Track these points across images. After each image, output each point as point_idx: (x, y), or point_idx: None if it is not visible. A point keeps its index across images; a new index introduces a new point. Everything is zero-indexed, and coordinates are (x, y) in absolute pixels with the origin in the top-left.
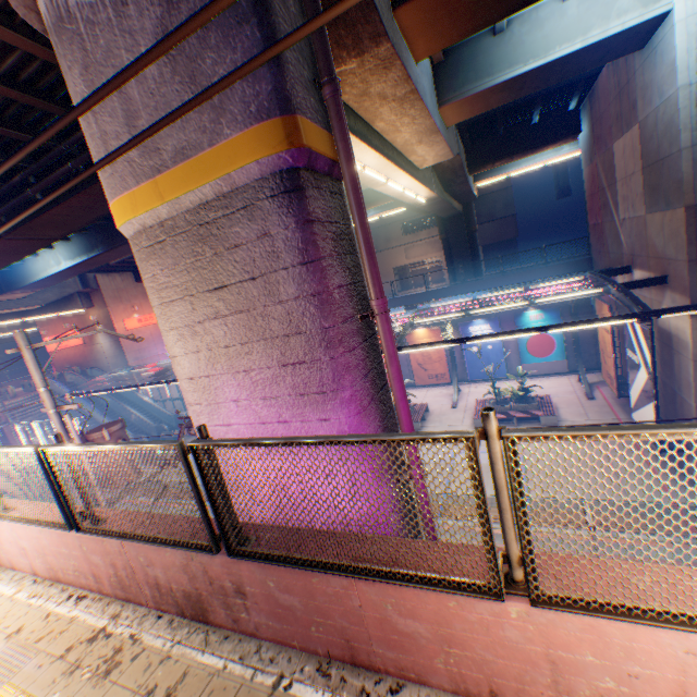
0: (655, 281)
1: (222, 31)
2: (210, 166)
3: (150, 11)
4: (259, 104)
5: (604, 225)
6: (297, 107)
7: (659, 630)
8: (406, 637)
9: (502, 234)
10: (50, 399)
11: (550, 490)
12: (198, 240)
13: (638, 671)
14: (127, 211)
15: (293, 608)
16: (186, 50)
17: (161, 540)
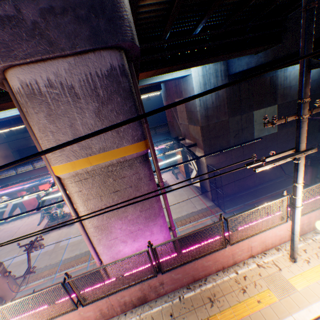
0: (194, 145)
1: (125, 116)
2: (117, 153)
3: (92, 103)
4: (138, 137)
5: (174, 123)
6: (146, 136)
7: (245, 240)
8: (207, 266)
9: None
10: None
11: (178, 214)
12: (107, 176)
13: (243, 248)
14: (69, 169)
15: (179, 277)
16: (109, 118)
17: (131, 285)
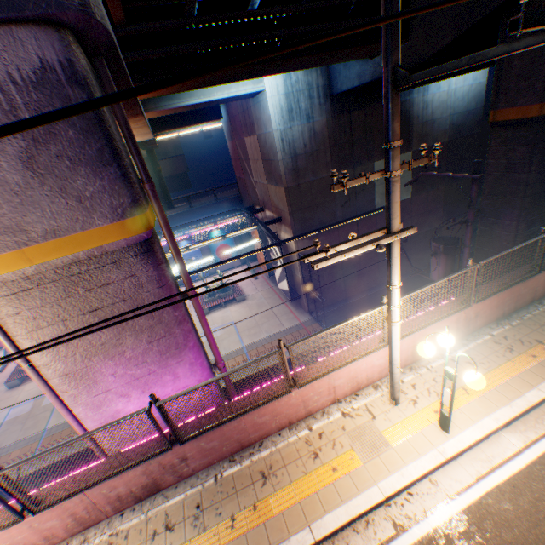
0: (278, 220)
1: (91, 167)
2: (84, 241)
3: (12, 140)
4: (124, 209)
5: (247, 181)
6: (145, 207)
7: (324, 377)
8: (262, 424)
9: (178, 169)
10: None
11: (253, 338)
12: (71, 284)
13: (321, 390)
14: None
15: (214, 446)
16: (56, 172)
17: (126, 468)
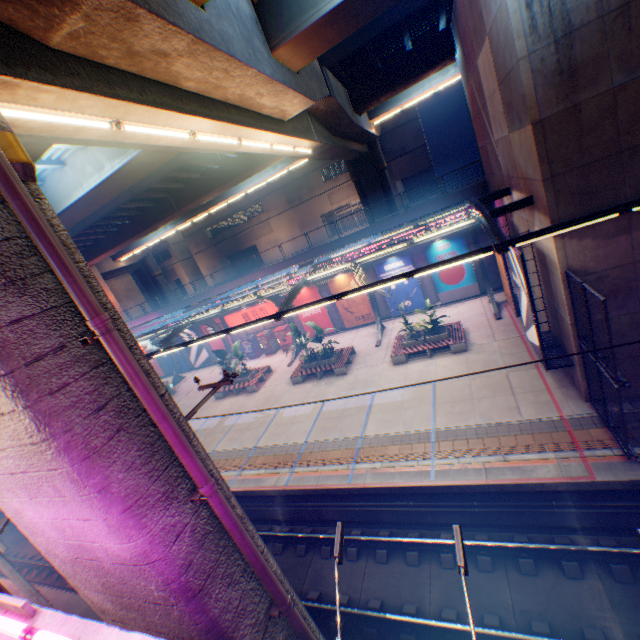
0: (522, 204)
1: None
2: None
3: None
4: None
5: (487, 148)
6: None
7: None
8: None
9: (416, 166)
10: None
11: (454, 420)
12: None
13: None
14: None
15: None
16: None
17: None
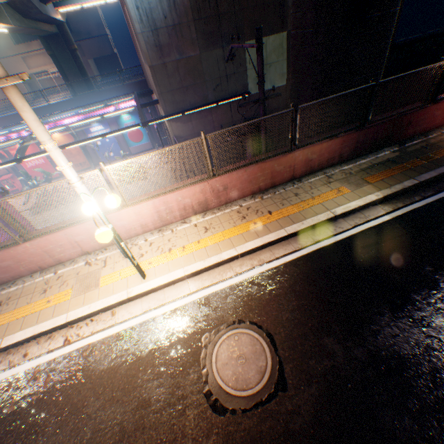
0: (155, 103)
1: None
2: None
3: None
4: None
5: (142, 62)
6: None
7: (59, 233)
8: (8, 268)
9: (103, 51)
10: None
11: None
12: None
13: (62, 243)
14: None
15: None
16: None
17: None
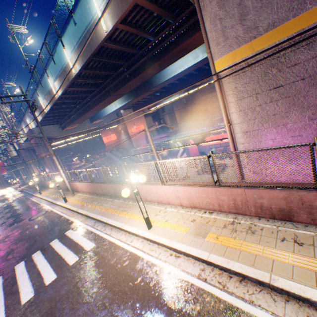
0: None
1: None
2: (290, 27)
3: None
4: None
5: None
6: None
7: None
8: None
9: None
10: (154, 150)
11: None
12: (268, 67)
13: None
14: (228, 61)
15: None
16: None
17: (274, 187)
